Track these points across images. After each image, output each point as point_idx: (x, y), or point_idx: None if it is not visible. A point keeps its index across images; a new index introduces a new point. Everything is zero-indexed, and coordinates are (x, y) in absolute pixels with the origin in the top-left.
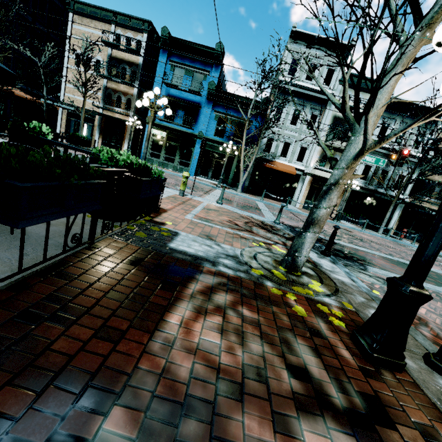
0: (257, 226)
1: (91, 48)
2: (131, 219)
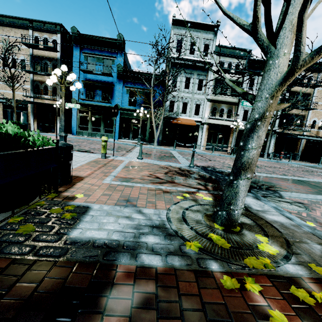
0: (177, 174)
1: (10, 48)
2: (21, 205)
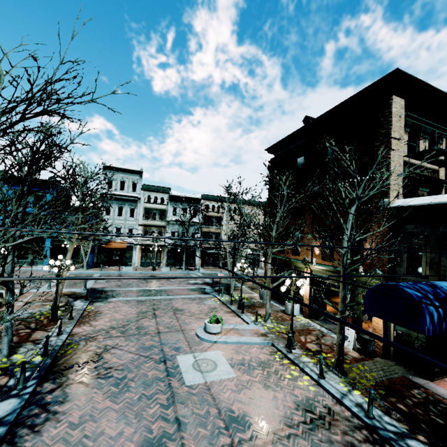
0: (63, 296)
1: None
2: None
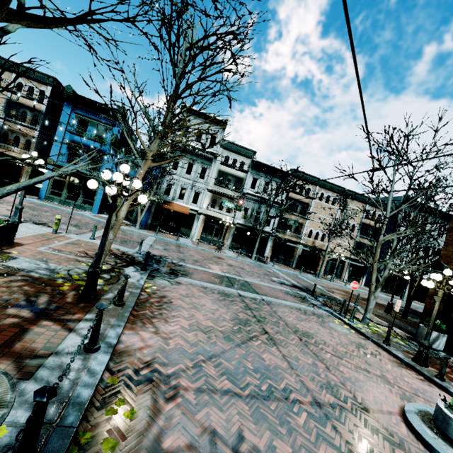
0: (109, 254)
1: None
2: None
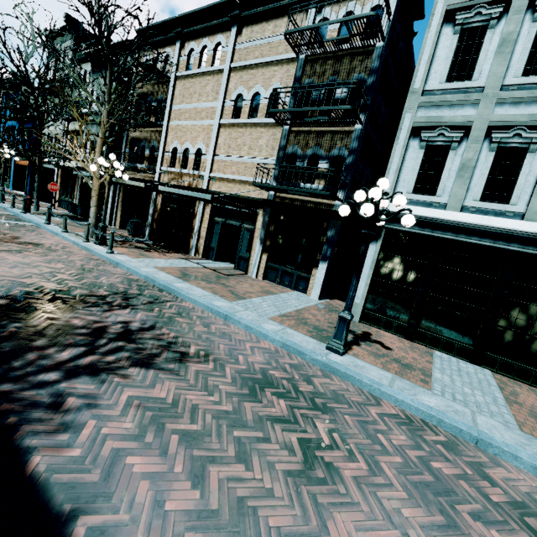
0: None
1: None
2: None
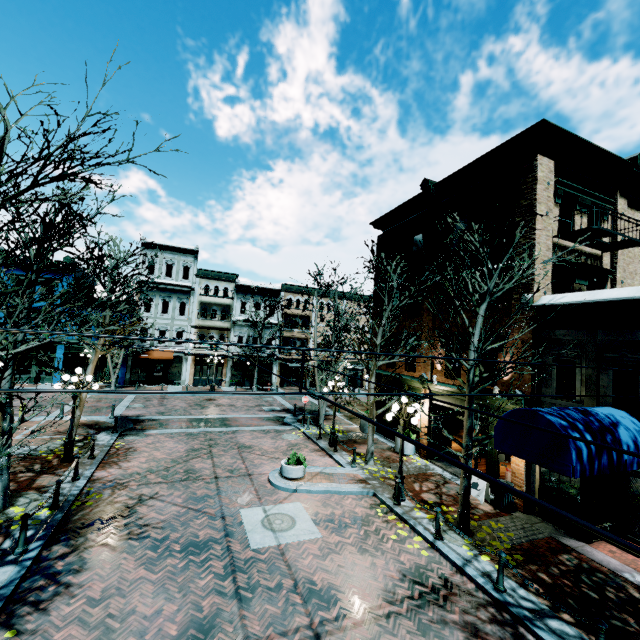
0: (81, 427)
1: None
2: None
